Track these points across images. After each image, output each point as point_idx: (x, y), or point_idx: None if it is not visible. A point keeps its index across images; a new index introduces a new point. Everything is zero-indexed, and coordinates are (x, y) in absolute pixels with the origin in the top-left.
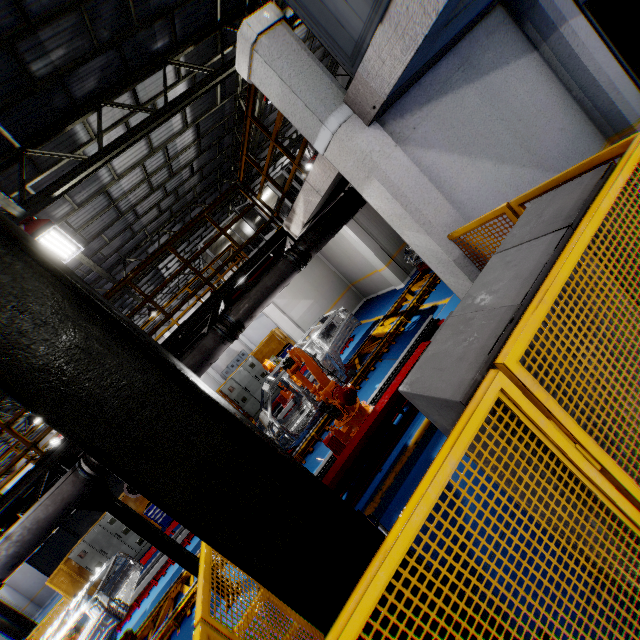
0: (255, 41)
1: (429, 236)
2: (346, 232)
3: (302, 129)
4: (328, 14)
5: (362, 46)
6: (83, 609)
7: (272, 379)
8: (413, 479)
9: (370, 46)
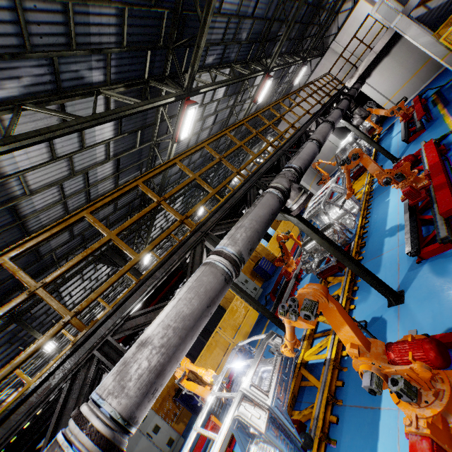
0: (383, 2)
1: (427, 36)
2: None
3: (389, 21)
4: None
5: None
6: (337, 174)
7: (347, 141)
8: (448, 94)
9: None
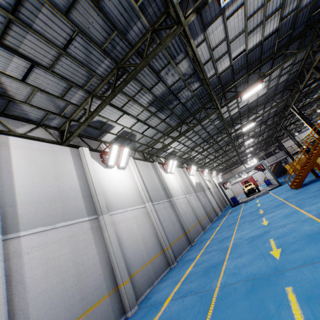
0: None
1: None
2: None
3: None
4: None
5: None
6: None
7: None
8: None
9: None
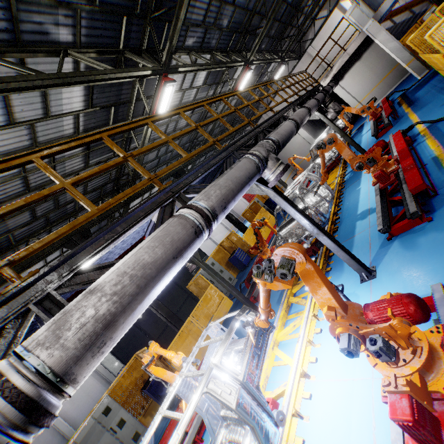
0: (356, 6)
1: (395, 42)
2: (301, 131)
3: (362, 24)
4: (373, 0)
5: (380, 5)
6: (312, 164)
7: (321, 137)
8: (412, 96)
9: (383, 4)
